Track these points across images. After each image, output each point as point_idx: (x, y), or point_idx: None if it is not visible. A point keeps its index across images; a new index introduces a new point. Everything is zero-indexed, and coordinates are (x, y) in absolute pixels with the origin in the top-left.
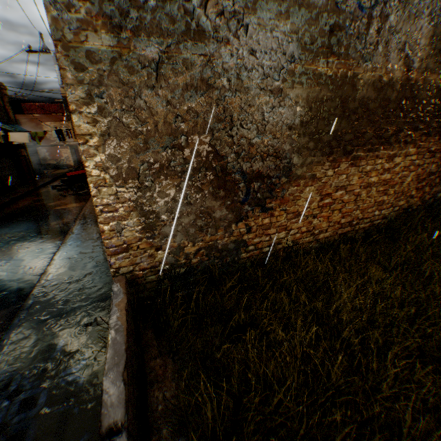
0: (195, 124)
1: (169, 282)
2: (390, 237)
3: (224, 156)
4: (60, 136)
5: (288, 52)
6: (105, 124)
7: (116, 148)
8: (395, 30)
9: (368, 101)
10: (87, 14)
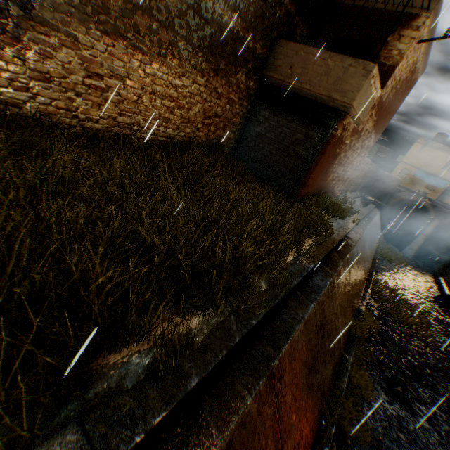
0: None
1: None
2: (167, 153)
3: None
4: None
5: None
6: None
7: None
8: None
9: None
10: None
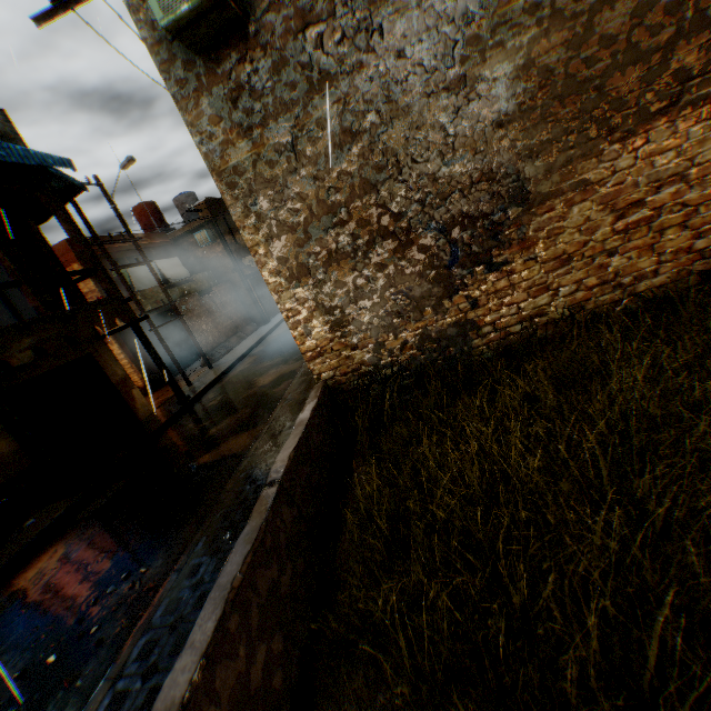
0: (352, 188)
1: (378, 388)
2: None
3: (401, 212)
4: None
5: (457, 14)
6: (265, 229)
7: (282, 249)
8: None
9: None
10: (224, 134)
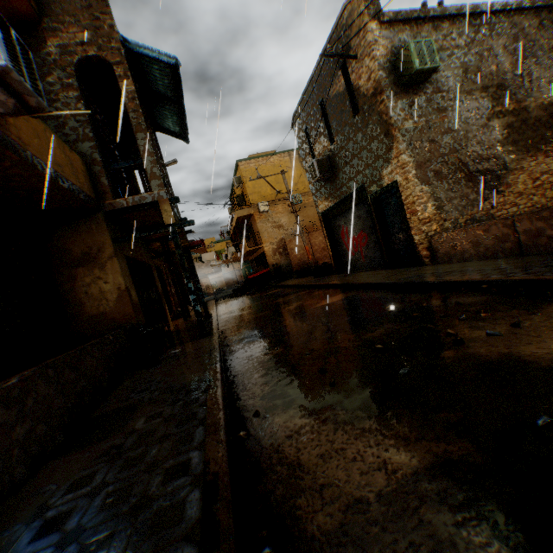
0: (449, 149)
1: None
2: None
3: (466, 163)
4: (237, 249)
5: (483, 106)
6: (413, 157)
7: (419, 167)
8: (538, 78)
9: (538, 117)
10: (404, 116)
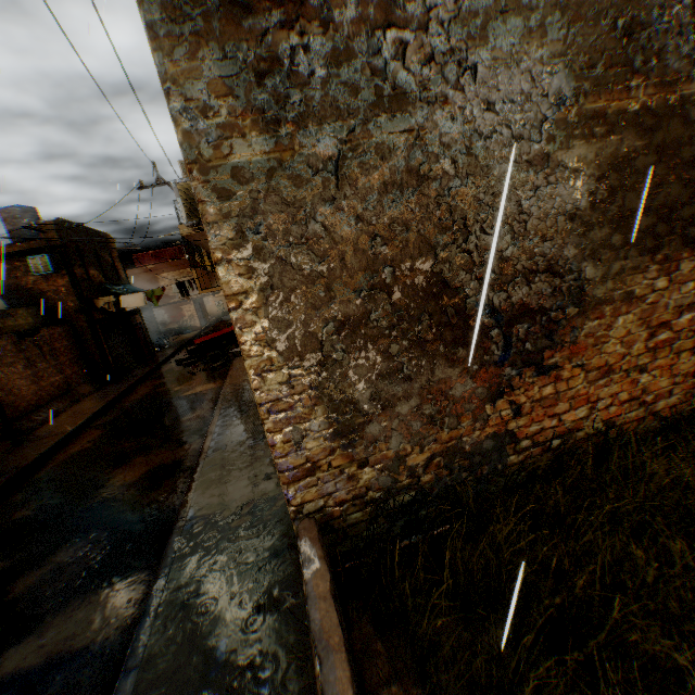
0: (404, 244)
1: (385, 522)
2: None
3: (458, 287)
4: (182, 291)
5: (551, 89)
6: (264, 272)
7: (284, 306)
8: None
9: None
10: (229, 114)
